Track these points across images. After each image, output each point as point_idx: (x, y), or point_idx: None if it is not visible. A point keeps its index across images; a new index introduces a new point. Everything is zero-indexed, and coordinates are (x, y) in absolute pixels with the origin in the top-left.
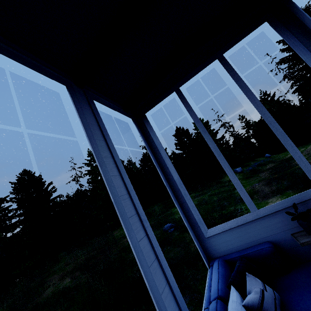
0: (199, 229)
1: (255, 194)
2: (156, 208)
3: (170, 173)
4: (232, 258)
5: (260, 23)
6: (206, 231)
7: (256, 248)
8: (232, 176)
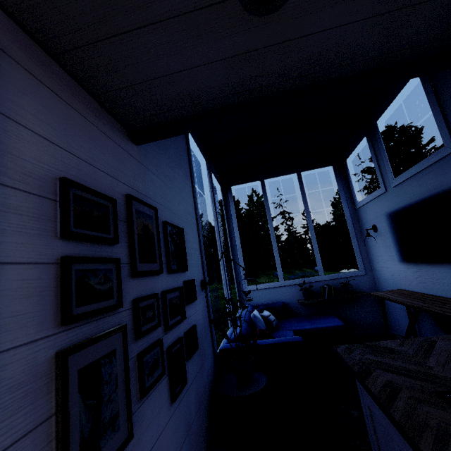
0: (241, 285)
1: None
2: None
3: (234, 239)
4: (257, 306)
5: (328, 165)
6: (246, 286)
7: (274, 303)
8: (277, 255)
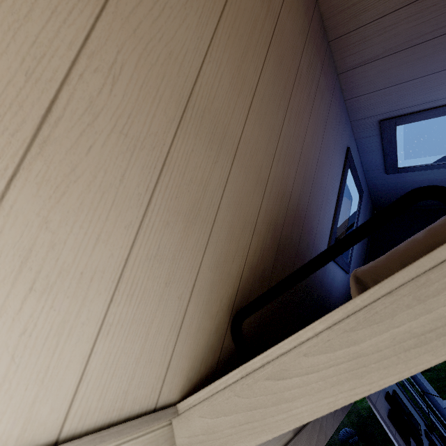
0: (434, 400)
1: None
2: None
3: None
4: None
5: None
6: (442, 401)
7: None
8: None
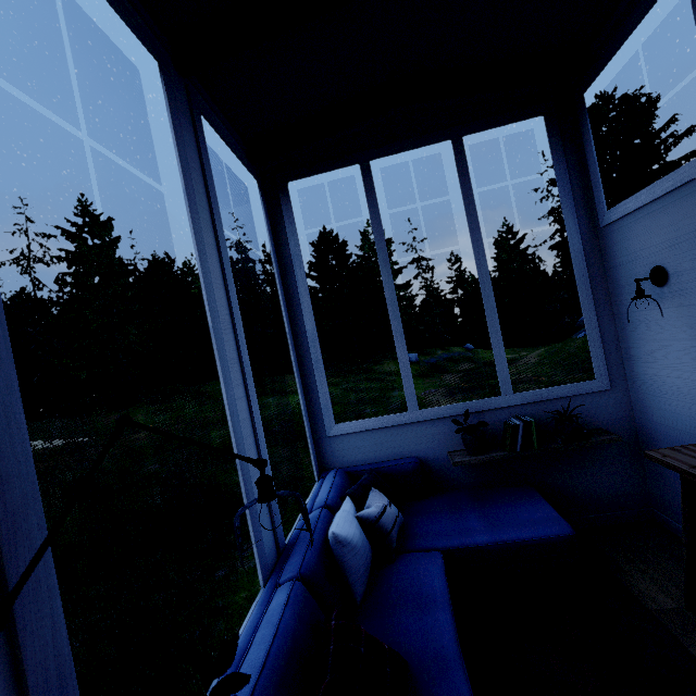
0: (321, 422)
1: (424, 407)
2: None
3: (301, 315)
4: (358, 471)
5: (534, 113)
6: (332, 426)
7: (397, 462)
8: (402, 350)
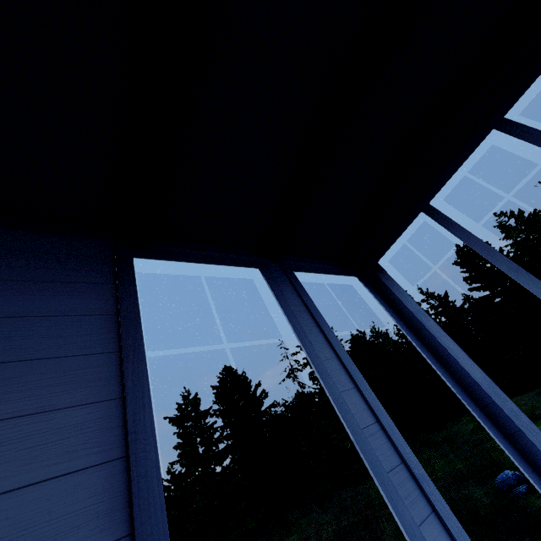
0: None
1: None
2: (462, 428)
3: (459, 365)
4: None
5: None
6: None
7: None
8: None
